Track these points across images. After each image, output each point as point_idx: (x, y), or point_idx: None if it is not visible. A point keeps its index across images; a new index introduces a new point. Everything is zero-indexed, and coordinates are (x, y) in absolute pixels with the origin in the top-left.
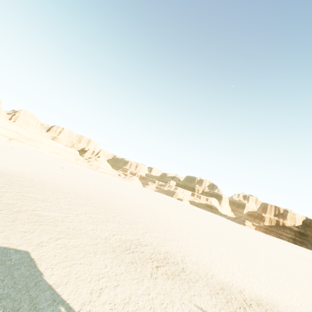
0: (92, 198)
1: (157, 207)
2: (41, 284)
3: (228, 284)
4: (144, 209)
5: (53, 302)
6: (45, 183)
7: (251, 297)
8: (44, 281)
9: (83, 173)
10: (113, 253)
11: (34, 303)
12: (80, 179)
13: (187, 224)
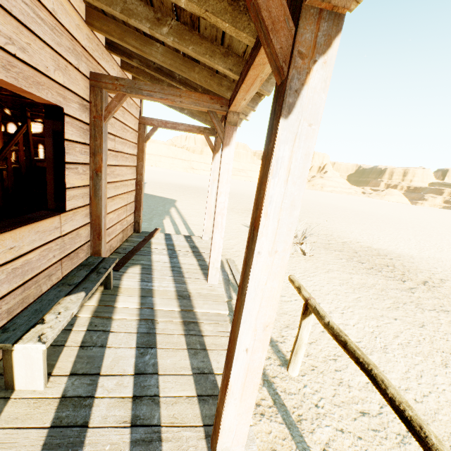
0: None
1: (384, 213)
2: (172, 204)
3: (347, 237)
4: (339, 210)
5: (172, 206)
6: None
7: (371, 246)
8: (174, 204)
9: None
10: (230, 209)
11: (165, 205)
12: None
13: (425, 226)
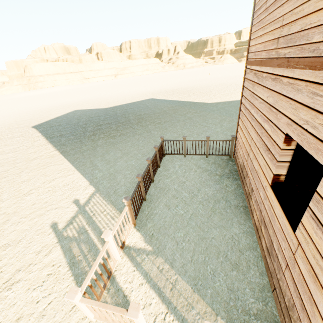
0: (224, 84)
1: None
2: None
3: None
4: None
5: None
6: (191, 87)
7: None
8: None
9: (184, 75)
10: None
11: None
12: (194, 79)
13: None
